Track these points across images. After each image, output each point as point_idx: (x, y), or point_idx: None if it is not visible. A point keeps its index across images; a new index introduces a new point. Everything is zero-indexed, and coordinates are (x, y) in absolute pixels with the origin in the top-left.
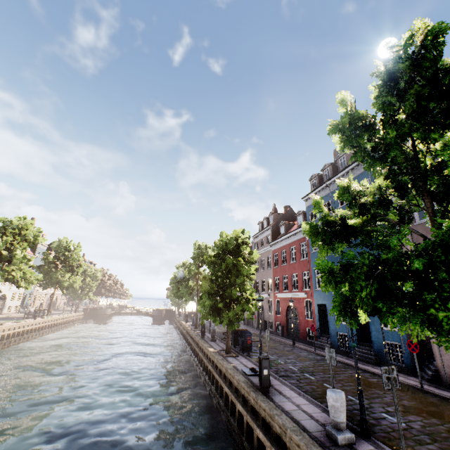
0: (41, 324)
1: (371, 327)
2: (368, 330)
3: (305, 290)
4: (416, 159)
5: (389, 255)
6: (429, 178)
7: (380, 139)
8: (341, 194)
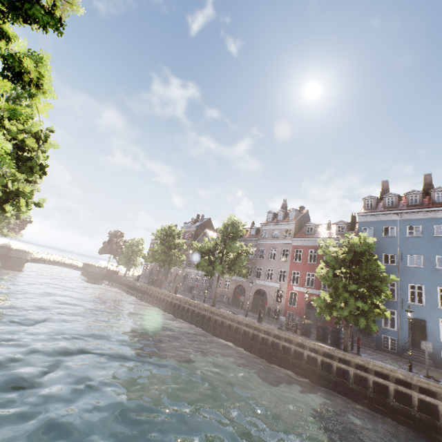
0: None
1: (429, 338)
2: (419, 338)
3: None
4: None
5: None
6: None
7: None
8: None
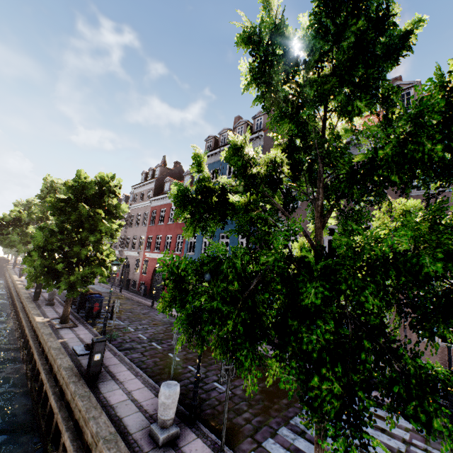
0: None
1: None
2: None
3: (176, 253)
4: (323, 135)
5: (270, 259)
6: (341, 160)
7: (298, 86)
8: (231, 154)
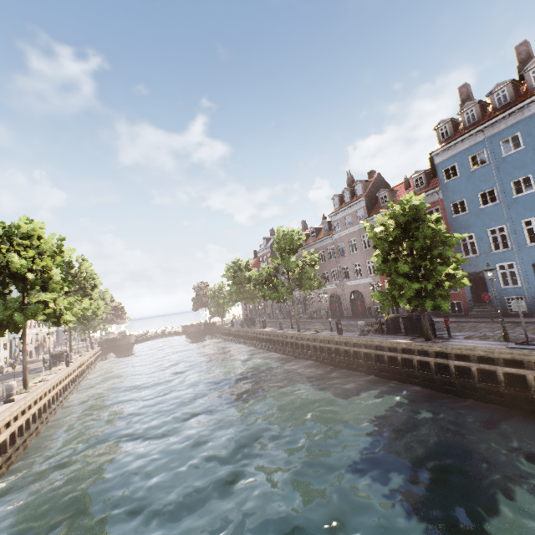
0: (76, 370)
1: None
2: None
3: None
4: None
5: None
6: None
7: None
8: None
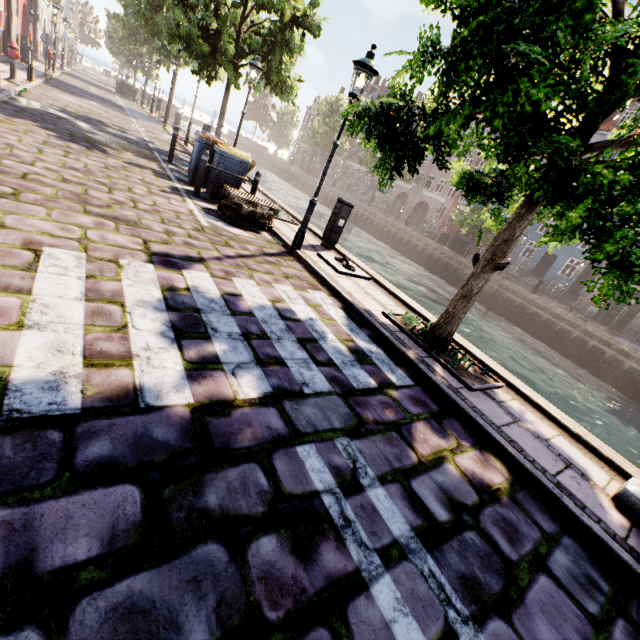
0: None
1: (550, 270)
2: (543, 270)
3: None
4: None
5: None
6: None
7: None
8: None
